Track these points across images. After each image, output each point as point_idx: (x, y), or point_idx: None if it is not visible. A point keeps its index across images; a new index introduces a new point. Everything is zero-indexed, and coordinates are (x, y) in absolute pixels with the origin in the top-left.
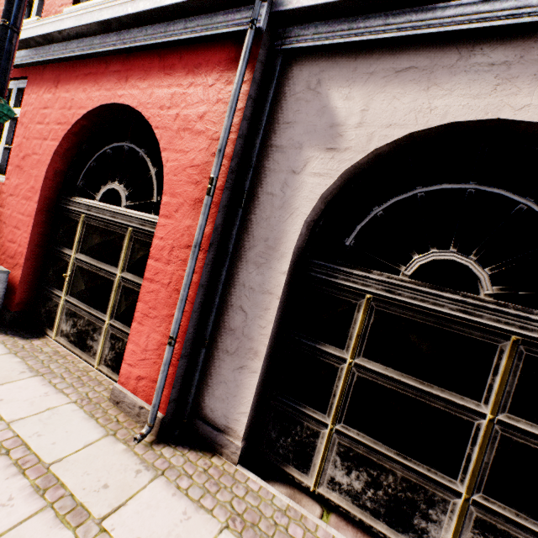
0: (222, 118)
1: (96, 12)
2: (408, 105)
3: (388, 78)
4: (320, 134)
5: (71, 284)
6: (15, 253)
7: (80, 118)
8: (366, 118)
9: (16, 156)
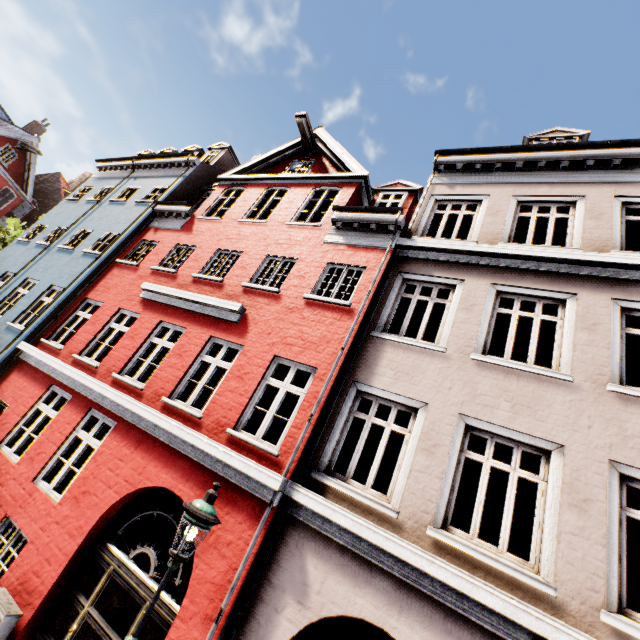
0: (240, 553)
1: (185, 431)
2: (344, 592)
3: (338, 566)
4: (297, 586)
5: (71, 639)
6: (35, 589)
7: (145, 486)
8: (323, 589)
9: (78, 486)
